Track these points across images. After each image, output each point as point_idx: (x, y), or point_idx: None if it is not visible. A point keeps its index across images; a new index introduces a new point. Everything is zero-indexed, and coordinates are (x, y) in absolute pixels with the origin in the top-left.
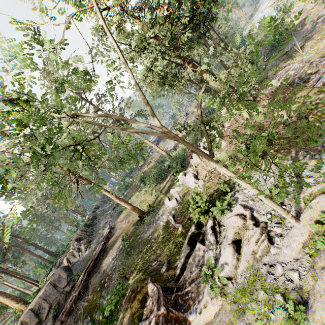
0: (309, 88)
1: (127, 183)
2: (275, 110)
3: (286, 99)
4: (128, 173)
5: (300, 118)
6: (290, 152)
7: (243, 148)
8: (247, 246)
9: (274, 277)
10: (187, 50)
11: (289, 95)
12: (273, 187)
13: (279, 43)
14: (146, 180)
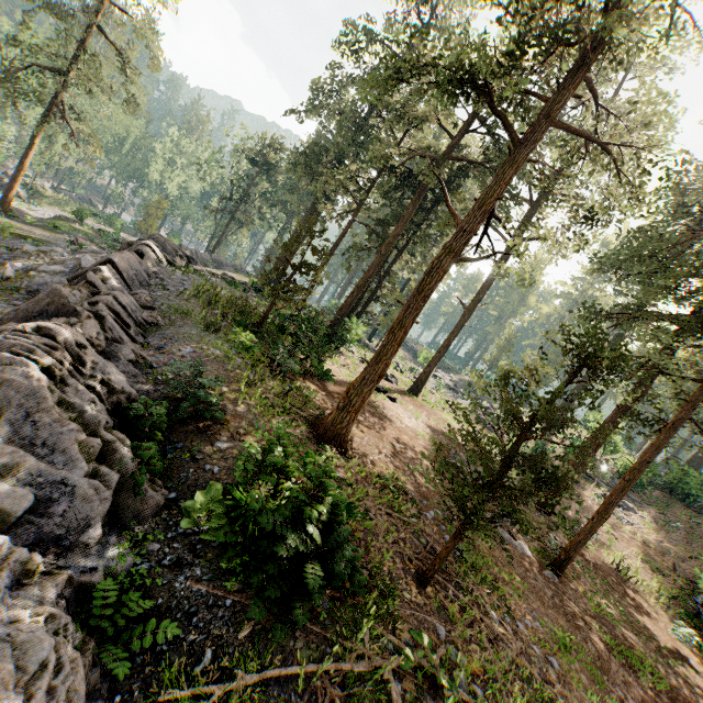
0: None
1: None
2: None
3: None
4: None
5: None
6: None
7: None
8: None
9: None
10: None
11: None
12: None
13: None
14: None
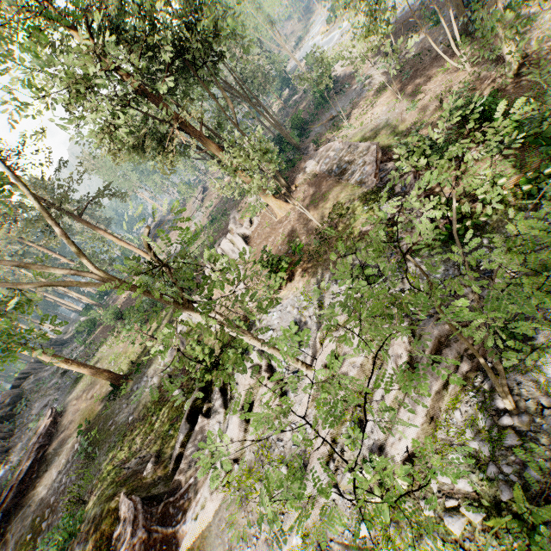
0: (344, 182)
1: (91, 320)
2: (310, 208)
3: (321, 194)
4: (95, 300)
5: (331, 225)
6: (317, 272)
7: (264, 266)
8: (257, 410)
9: (283, 444)
10: (181, 97)
11: (325, 188)
12: (294, 323)
13: (326, 100)
14: (127, 314)
